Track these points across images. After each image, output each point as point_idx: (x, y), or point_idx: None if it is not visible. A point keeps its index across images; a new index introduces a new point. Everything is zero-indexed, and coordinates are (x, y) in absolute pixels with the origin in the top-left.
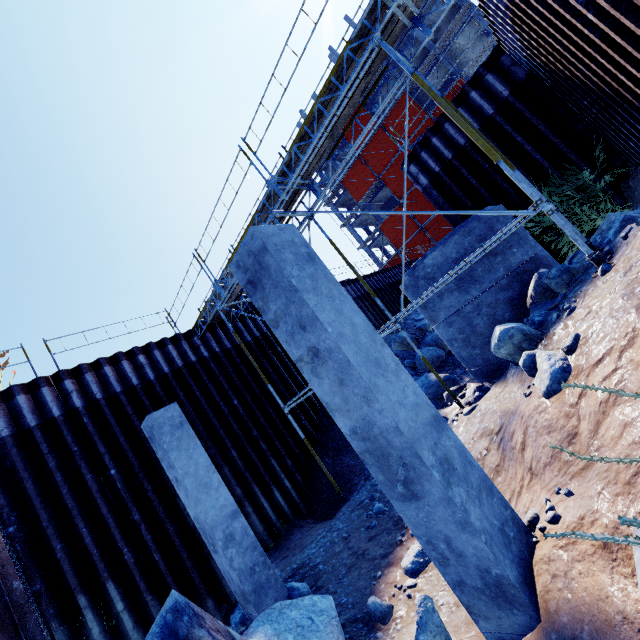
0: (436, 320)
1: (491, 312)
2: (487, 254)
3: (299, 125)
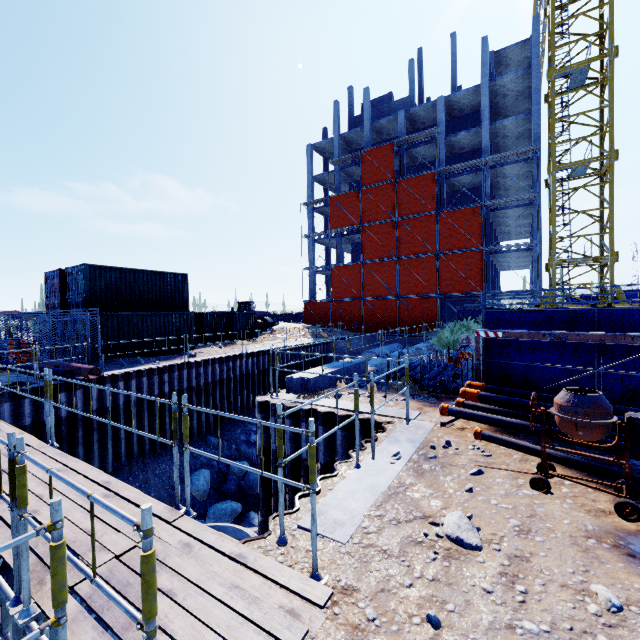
0: None
1: None
2: None
3: (335, 104)
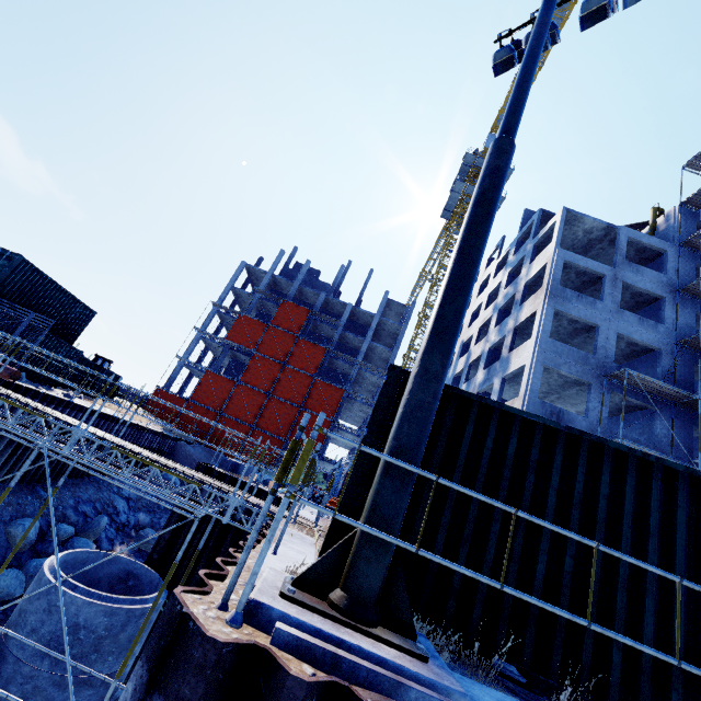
0: (8, 636)
1: (29, 694)
2: (94, 644)
3: (282, 252)
